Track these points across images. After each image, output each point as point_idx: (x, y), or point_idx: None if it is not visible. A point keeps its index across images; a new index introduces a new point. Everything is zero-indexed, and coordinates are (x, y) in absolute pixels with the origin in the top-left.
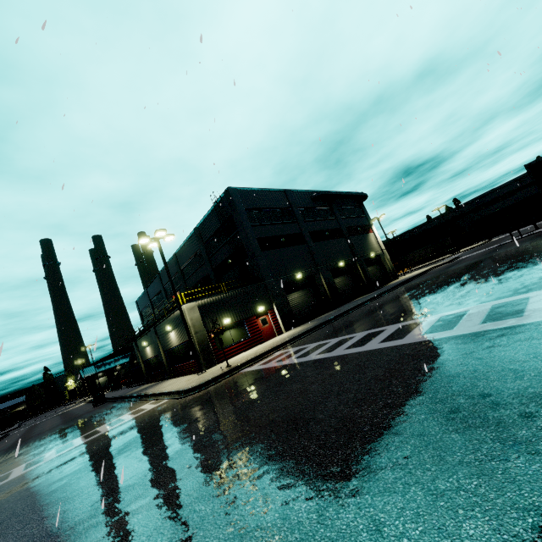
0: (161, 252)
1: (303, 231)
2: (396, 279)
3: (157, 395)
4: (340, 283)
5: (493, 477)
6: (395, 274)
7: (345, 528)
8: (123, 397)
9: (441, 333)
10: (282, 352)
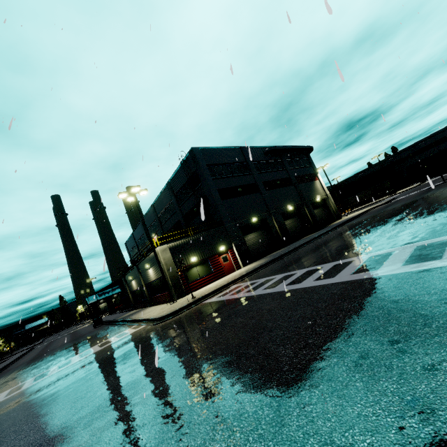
0: (137, 205)
1: (257, 181)
2: (339, 219)
3: (138, 321)
4: (290, 224)
5: (386, 436)
6: (338, 215)
7: None
8: (115, 321)
9: (367, 273)
10: (237, 286)
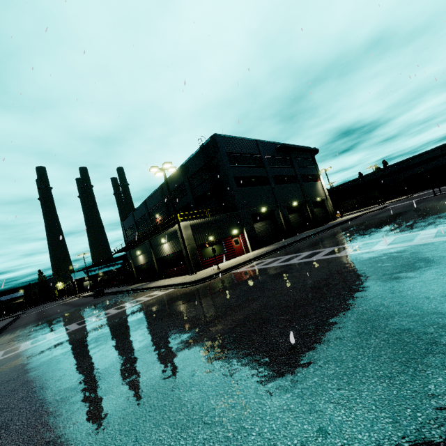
0: (166, 180)
1: (268, 175)
2: (335, 220)
3: (160, 288)
4: (293, 218)
5: None
6: (334, 216)
7: (397, 310)
8: (122, 291)
9: (403, 244)
10: (260, 261)
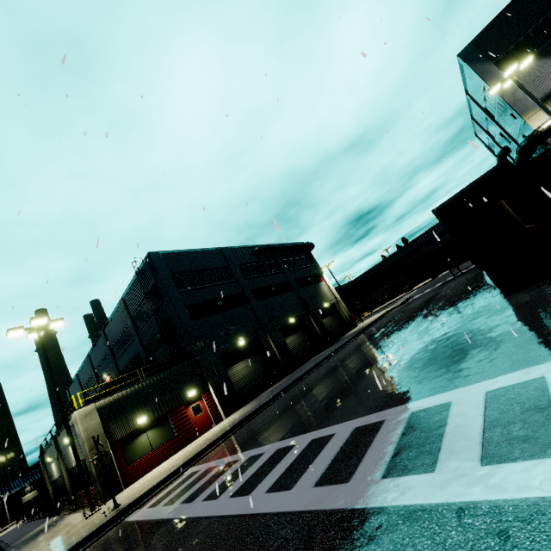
0: (41, 345)
1: (245, 290)
2: (355, 327)
3: None
4: (293, 342)
5: None
6: (353, 322)
7: None
8: None
9: (332, 490)
10: (191, 473)
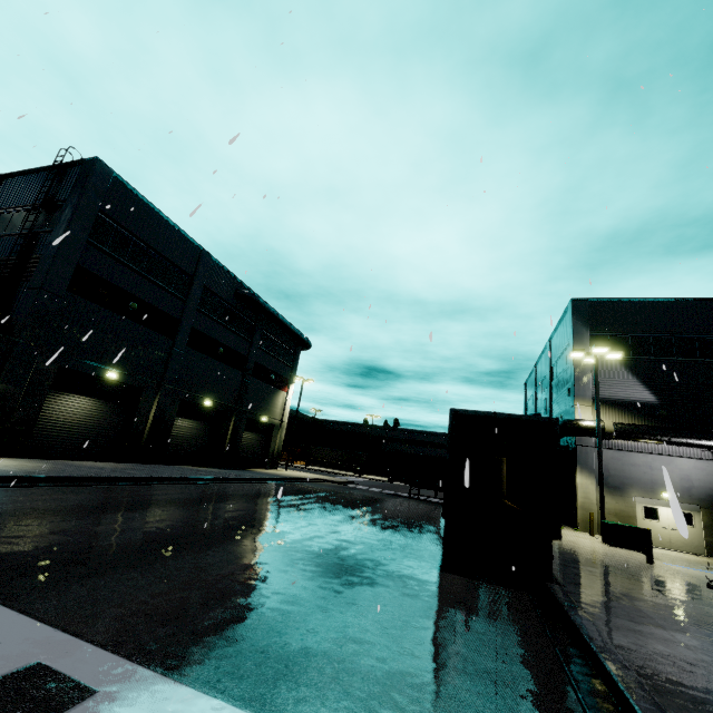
0: None
1: (184, 320)
2: (274, 468)
3: None
4: (185, 429)
5: None
6: (275, 461)
7: None
8: None
9: None
10: None
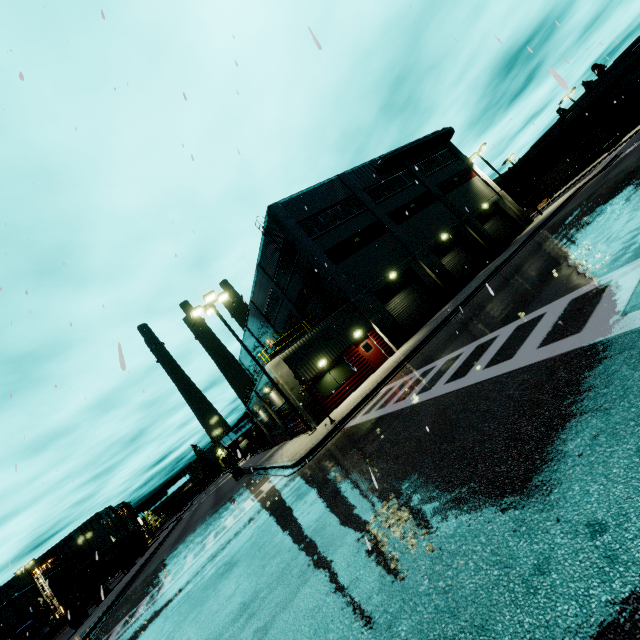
0: (220, 317)
1: (379, 217)
2: (530, 223)
3: (276, 469)
4: (451, 261)
5: None
6: (526, 218)
7: None
8: (254, 469)
9: (562, 342)
10: (387, 389)
